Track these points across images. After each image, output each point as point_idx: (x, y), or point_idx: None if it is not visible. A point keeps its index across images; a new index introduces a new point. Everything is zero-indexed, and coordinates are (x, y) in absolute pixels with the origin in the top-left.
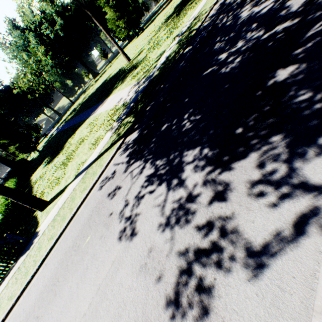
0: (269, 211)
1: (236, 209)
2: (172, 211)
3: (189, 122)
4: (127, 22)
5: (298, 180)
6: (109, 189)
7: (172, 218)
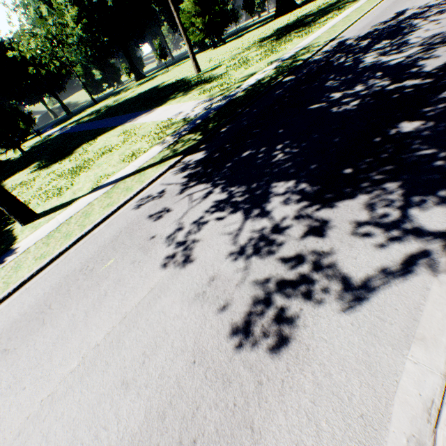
0: (376, 249)
1: (336, 245)
2: (250, 241)
3: (284, 153)
4: (206, 24)
5: (412, 225)
6: (152, 210)
7: (249, 248)
